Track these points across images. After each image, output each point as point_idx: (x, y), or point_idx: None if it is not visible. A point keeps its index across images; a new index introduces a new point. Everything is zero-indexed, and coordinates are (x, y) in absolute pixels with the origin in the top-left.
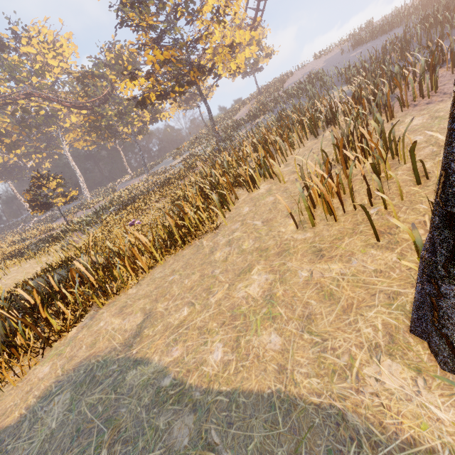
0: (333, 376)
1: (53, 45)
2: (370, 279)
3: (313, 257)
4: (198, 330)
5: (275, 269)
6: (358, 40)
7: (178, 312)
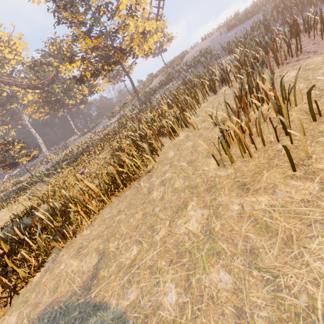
0: (297, 321)
1: (8, 44)
2: (300, 209)
3: (240, 190)
4: (149, 269)
5: (208, 204)
6: (231, 25)
7: (128, 251)
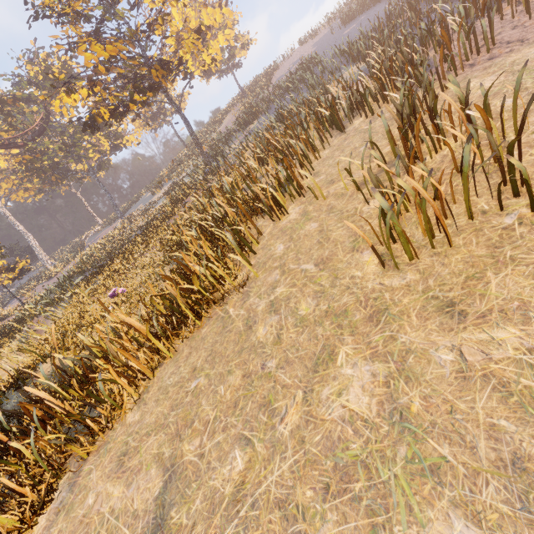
0: None
1: None
2: None
3: (445, 318)
4: (279, 509)
5: (380, 350)
6: (348, 14)
7: (226, 462)
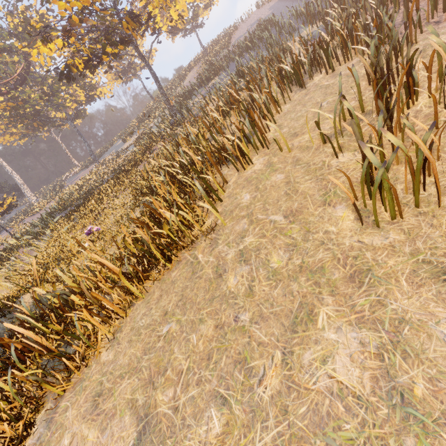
0: None
1: None
2: None
3: (442, 286)
4: None
5: (367, 316)
6: None
7: (201, 422)
